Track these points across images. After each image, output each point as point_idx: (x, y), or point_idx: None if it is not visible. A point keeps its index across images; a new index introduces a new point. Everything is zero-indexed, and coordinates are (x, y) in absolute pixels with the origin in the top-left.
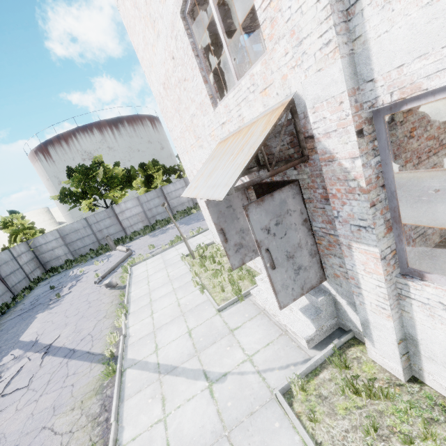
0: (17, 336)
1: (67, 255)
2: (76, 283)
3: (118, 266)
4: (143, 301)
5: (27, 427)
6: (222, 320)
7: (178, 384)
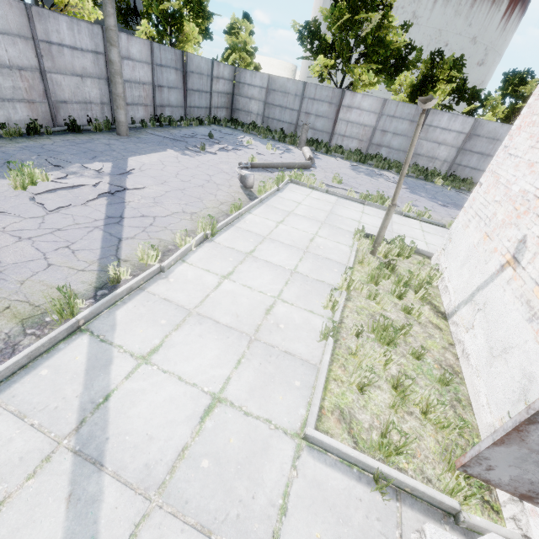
0: (132, 154)
1: (258, 117)
2: (230, 149)
3: (281, 169)
4: (244, 242)
5: None
6: (288, 478)
7: (37, 531)
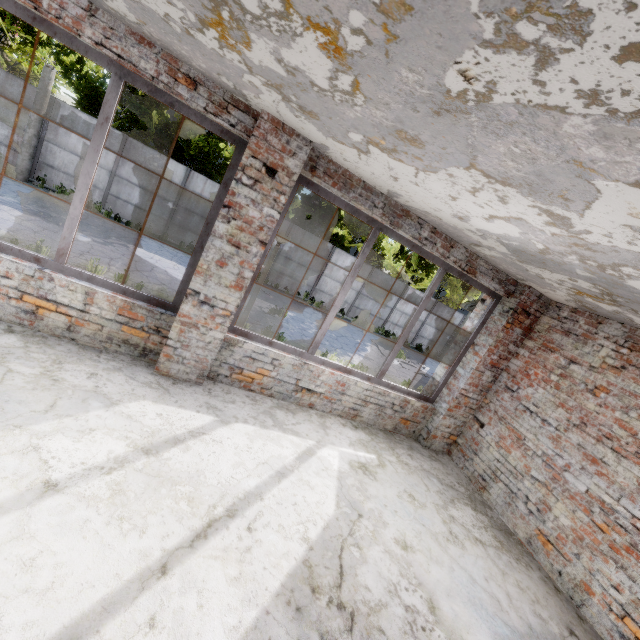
0: None
1: None
2: None
3: None
4: None
5: (380, 363)
6: None
7: None
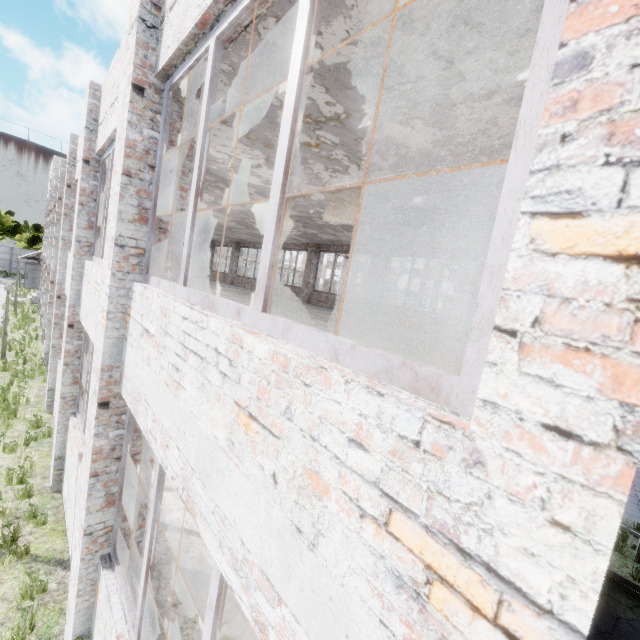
0: None
1: None
2: None
3: None
4: None
5: None
6: (11, 297)
7: None
